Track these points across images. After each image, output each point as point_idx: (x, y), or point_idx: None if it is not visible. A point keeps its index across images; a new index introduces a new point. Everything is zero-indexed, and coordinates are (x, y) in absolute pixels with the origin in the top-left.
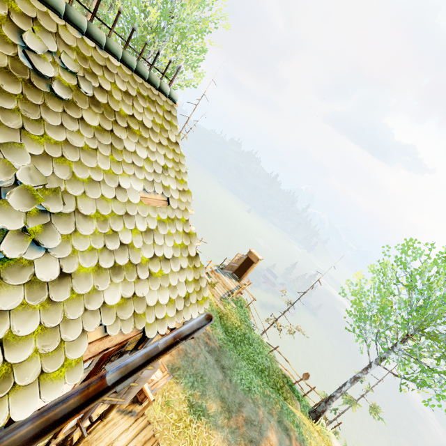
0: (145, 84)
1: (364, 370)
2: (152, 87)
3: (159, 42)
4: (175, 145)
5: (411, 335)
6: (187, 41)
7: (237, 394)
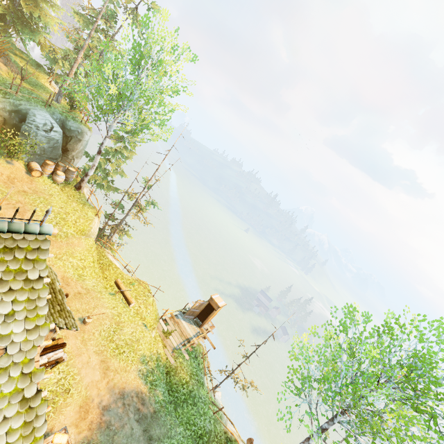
0: (5, 236)
1: (306, 440)
2: (16, 233)
3: (125, 107)
4: (36, 281)
5: (346, 410)
6: (152, 104)
7: None
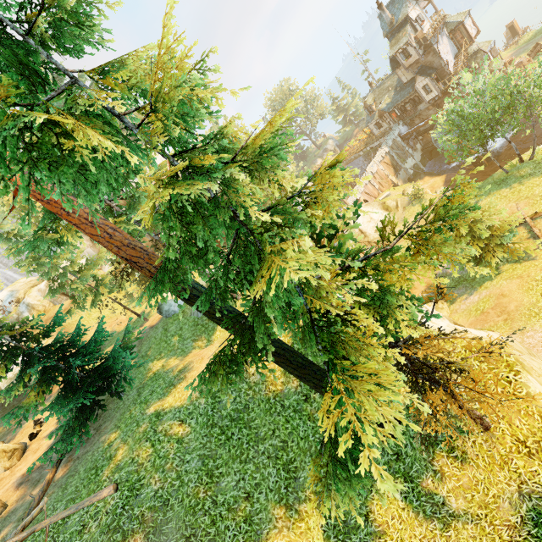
0: None
1: None
2: None
3: None
4: None
5: None
6: None
7: (539, 38)
